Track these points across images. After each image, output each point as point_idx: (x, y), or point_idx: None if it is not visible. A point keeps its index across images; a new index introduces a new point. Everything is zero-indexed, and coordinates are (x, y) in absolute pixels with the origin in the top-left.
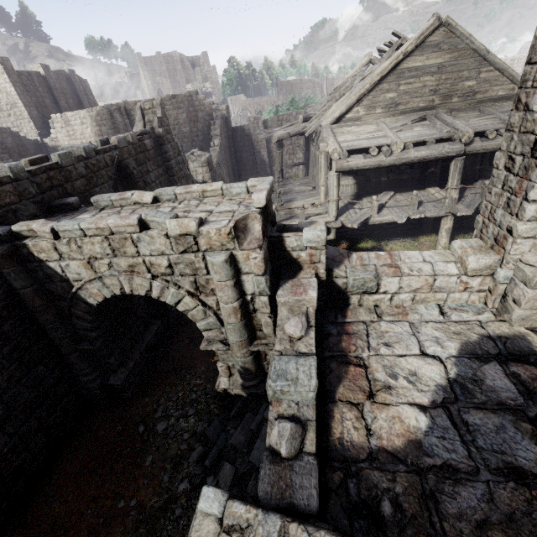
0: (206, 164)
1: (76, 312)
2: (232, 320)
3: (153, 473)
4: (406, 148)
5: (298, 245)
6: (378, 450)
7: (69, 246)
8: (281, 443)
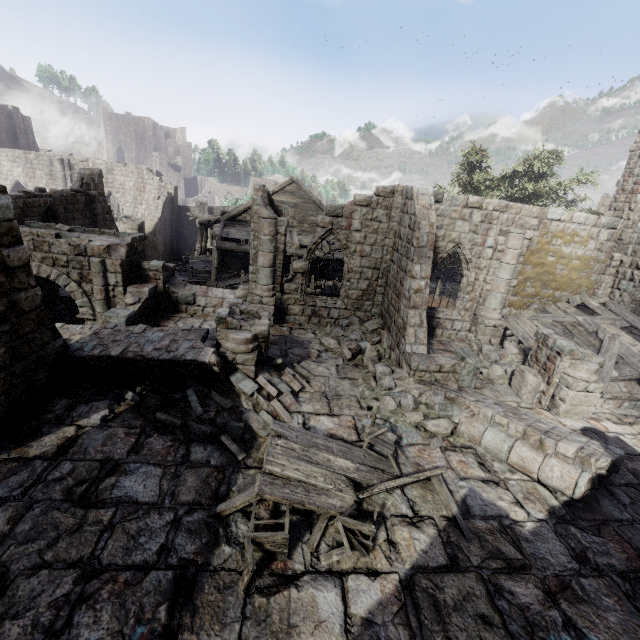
0: (137, 228)
1: None
2: (99, 297)
3: None
4: None
5: (148, 268)
6: None
7: None
8: None
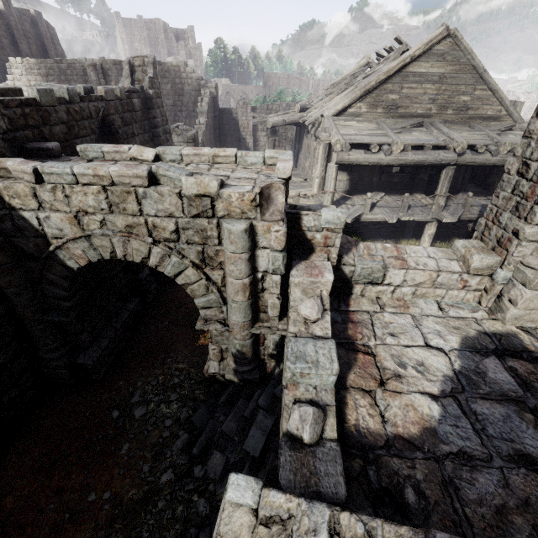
0: (192, 140)
1: (49, 276)
2: (239, 298)
3: (131, 463)
4: (405, 150)
5: (315, 225)
6: (396, 438)
7: (53, 193)
8: (304, 428)
